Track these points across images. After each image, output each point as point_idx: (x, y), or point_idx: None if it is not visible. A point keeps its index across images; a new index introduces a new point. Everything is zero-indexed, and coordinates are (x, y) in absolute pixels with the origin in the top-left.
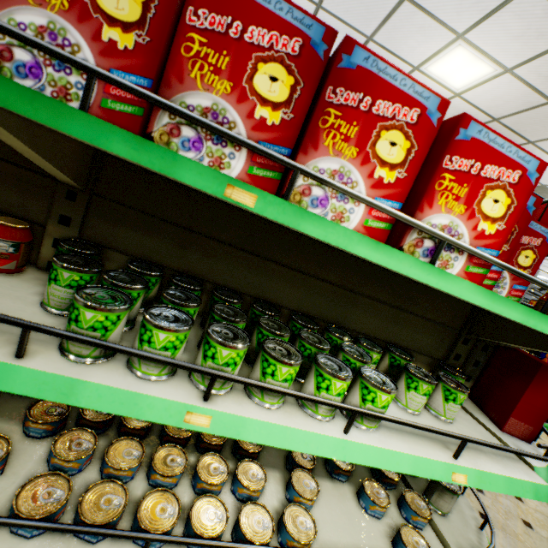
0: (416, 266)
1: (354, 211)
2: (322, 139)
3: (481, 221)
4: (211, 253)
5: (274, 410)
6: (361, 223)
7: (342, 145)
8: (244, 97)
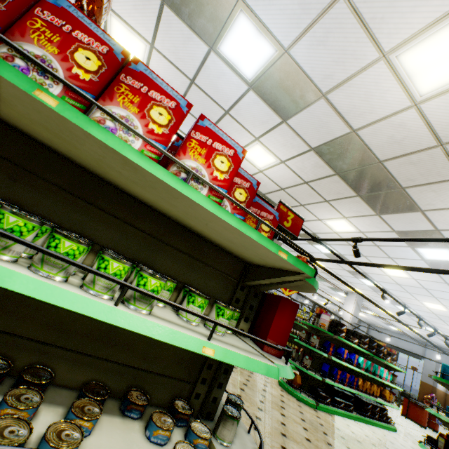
0: (168, 176)
1: (135, 142)
2: (116, 97)
3: (215, 171)
4: (39, 190)
5: (51, 280)
6: (139, 150)
7: (129, 104)
8: (67, 60)
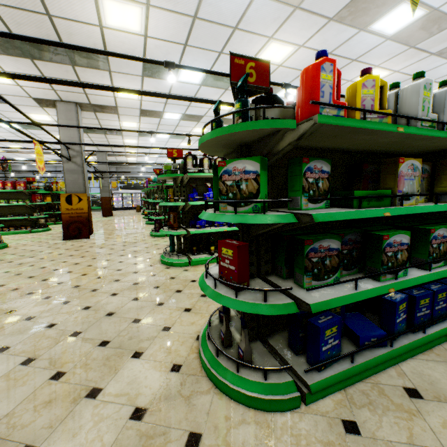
0: None
1: None
2: None
3: None
4: None
5: None
6: None
7: None
8: None
